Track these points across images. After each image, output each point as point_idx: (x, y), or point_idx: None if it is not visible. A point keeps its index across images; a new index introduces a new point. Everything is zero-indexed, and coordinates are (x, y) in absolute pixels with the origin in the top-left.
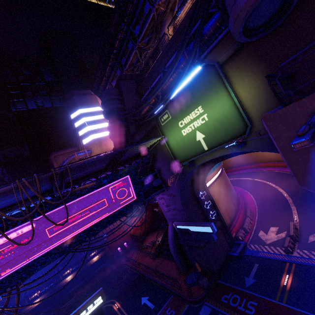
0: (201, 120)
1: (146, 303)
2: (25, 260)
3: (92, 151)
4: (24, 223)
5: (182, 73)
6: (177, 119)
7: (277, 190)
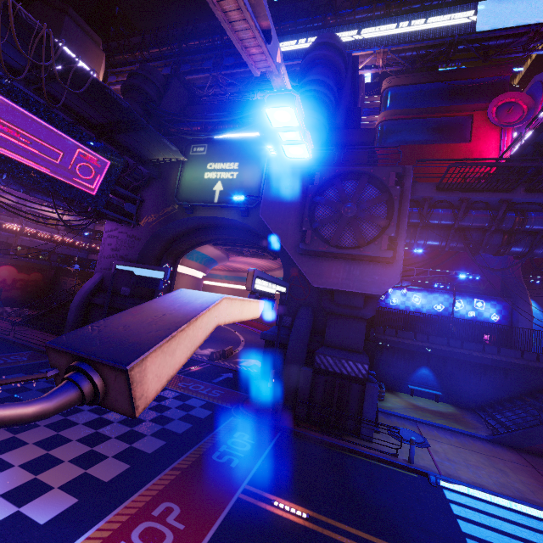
0: (230, 174)
1: None
2: None
3: None
4: None
5: (245, 126)
6: (211, 160)
7: (239, 337)
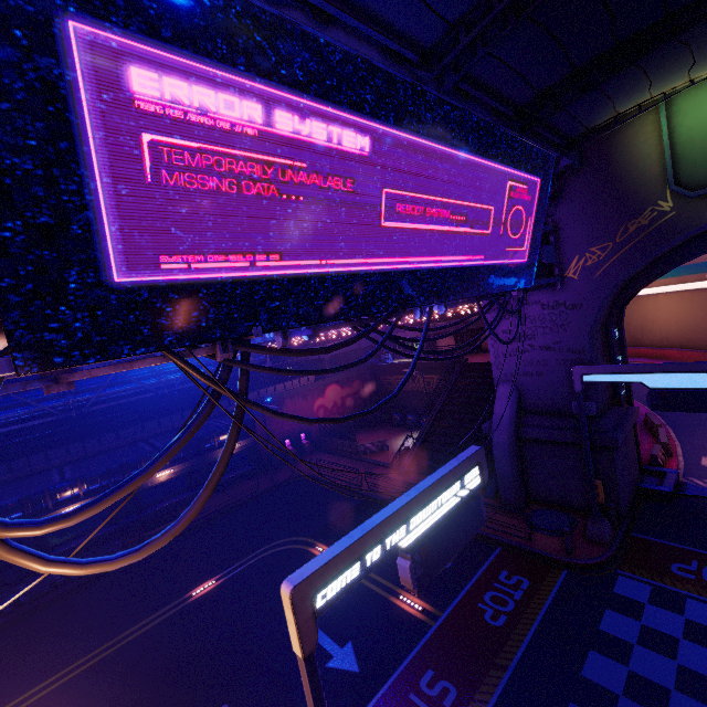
0: None
1: None
2: (317, 258)
3: None
4: (351, 111)
5: None
6: None
7: None
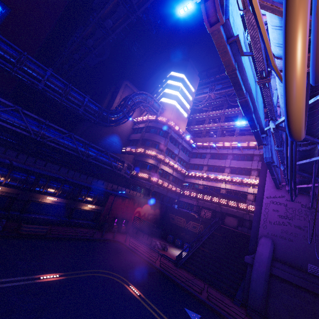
0: None
1: None
2: None
3: (164, 112)
4: None
5: None
6: None
7: None
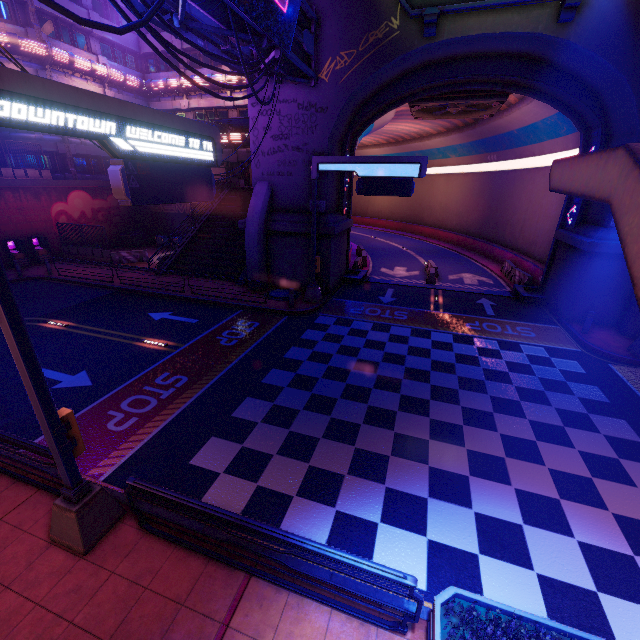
0: None
1: (170, 318)
2: None
3: None
4: None
5: None
6: None
7: (390, 244)
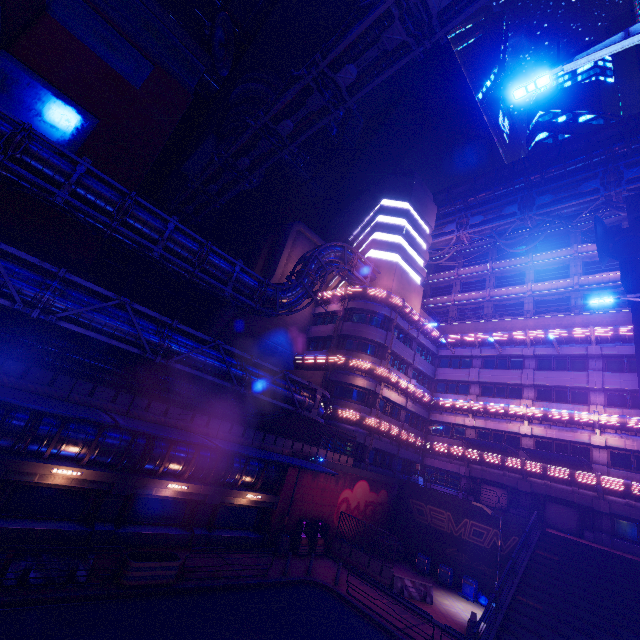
0: None
1: None
2: None
3: (377, 278)
4: None
5: None
6: None
7: None
